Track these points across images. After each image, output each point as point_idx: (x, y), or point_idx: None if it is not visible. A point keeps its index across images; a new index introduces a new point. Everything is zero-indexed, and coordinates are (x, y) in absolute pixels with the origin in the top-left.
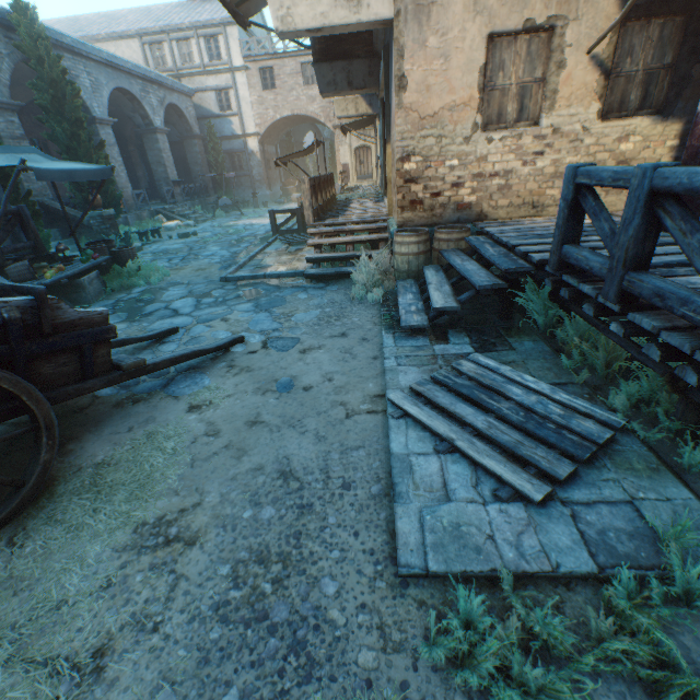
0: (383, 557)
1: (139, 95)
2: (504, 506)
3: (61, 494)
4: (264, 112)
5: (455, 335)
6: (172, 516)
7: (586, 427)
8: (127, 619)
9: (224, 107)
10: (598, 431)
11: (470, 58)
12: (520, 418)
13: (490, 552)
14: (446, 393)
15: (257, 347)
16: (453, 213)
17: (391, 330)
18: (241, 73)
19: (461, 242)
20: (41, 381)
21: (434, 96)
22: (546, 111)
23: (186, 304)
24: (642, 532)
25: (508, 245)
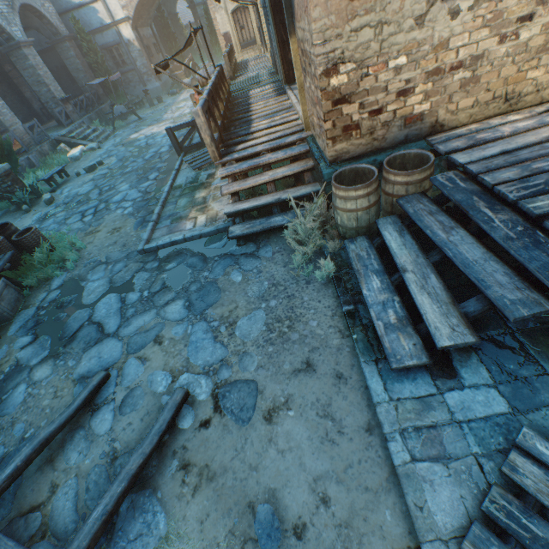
0: None
1: None
2: None
3: None
4: None
5: (463, 361)
6: None
7: None
8: None
9: None
10: None
11: None
12: None
13: None
14: None
15: (208, 408)
16: (399, 131)
17: (370, 356)
18: None
19: (423, 182)
20: None
21: None
22: None
23: (110, 309)
24: None
25: (522, 209)
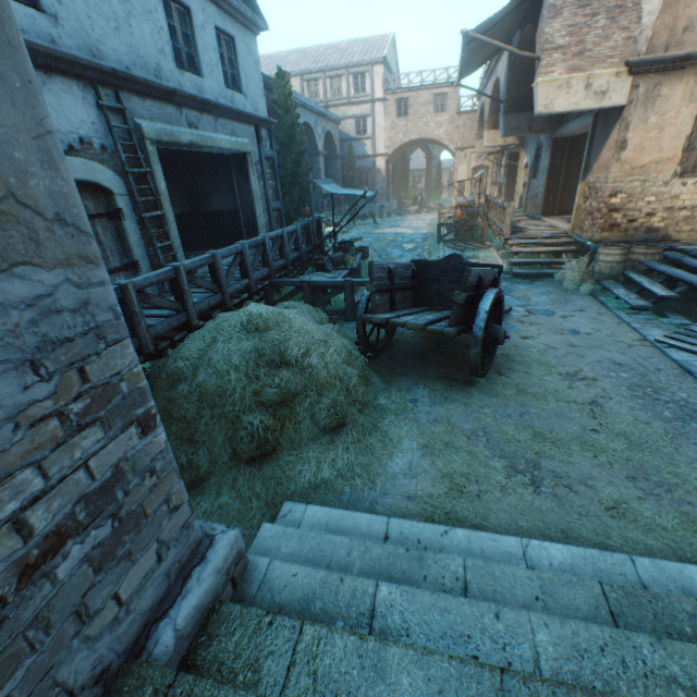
0: None
1: (313, 127)
2: None
3: (500, 363)
4: (394, 136)
5: (670, 314)
6: (572, 373)
7: None
8: (593, 396)
9: (360, 132)
10: None
11: (679, 130)
12: None
13: None
14: (692, 338)
15: (525, 313)
16: (642, 235)
17: (617, 310)
18: (379, 104)
19: (655, 255)
20: None
21: (645, 154)
22: None
23: None
24: None
25: None
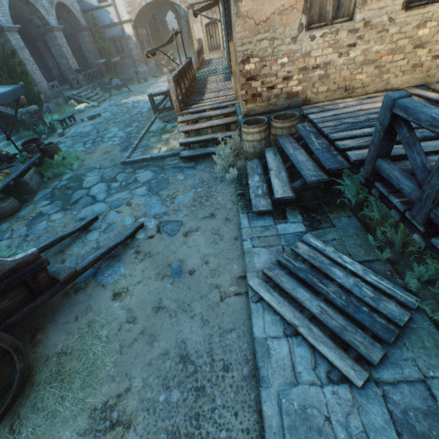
0: (255, 436)
1: None
2: (335, 388)
3: (38, 384)
4: None
5: (291, 213)
6: (112, 401)
7: (390, 309)
8: None
9: None
10: (399, 314)
11: None
12: (342, 302)
13: (328, 434)
14: (289, 277)
15: (153, 231)
16: (284, 101)
17: (245, 211)
18: None
19: (291, 128)
20: (2, 313)
21: (266, 2)
22: (360, 6)
23: (100, 190)
24: (433, 410)
25: (328, 138)
